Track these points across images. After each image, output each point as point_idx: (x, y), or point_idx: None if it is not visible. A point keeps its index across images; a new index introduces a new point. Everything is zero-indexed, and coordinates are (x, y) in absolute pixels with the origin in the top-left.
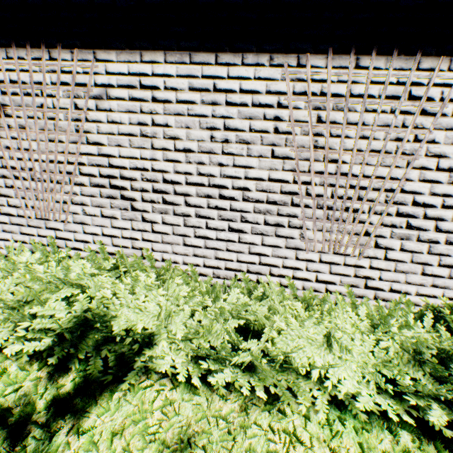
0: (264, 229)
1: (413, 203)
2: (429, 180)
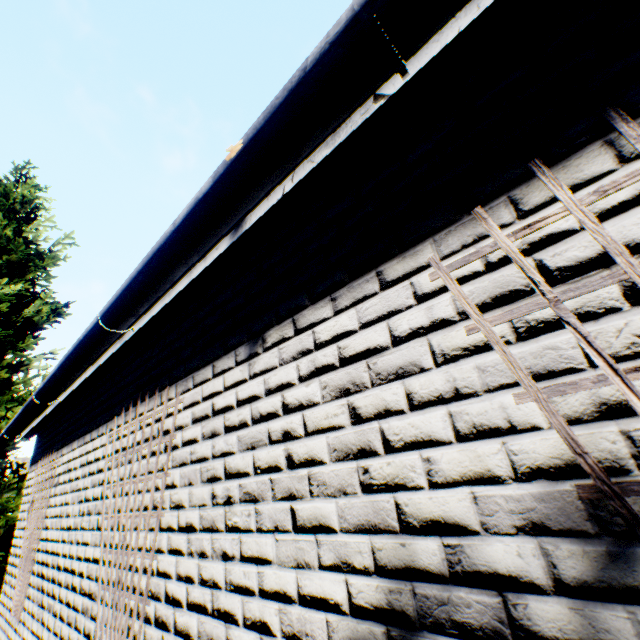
0: None
1: (166, 596)
2: (175, 549)
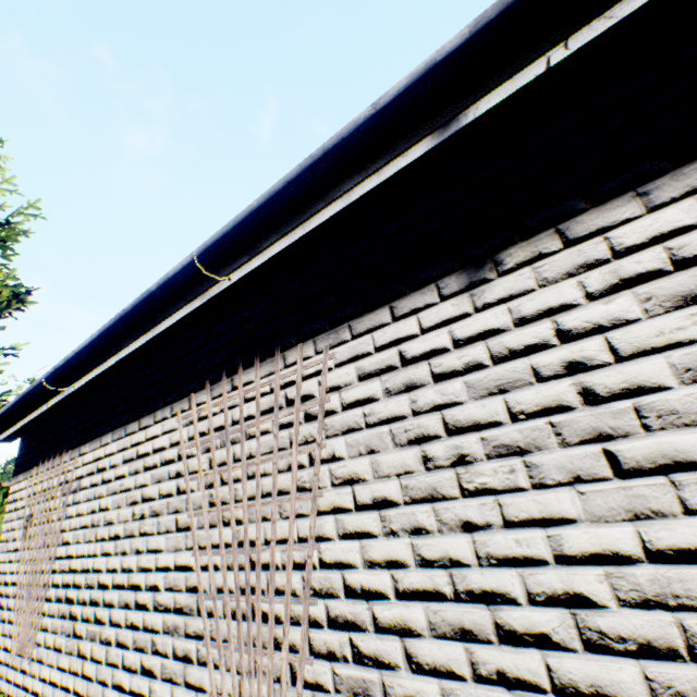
0: (173, 668)
1: (346, 590)
2: (355, 533)
